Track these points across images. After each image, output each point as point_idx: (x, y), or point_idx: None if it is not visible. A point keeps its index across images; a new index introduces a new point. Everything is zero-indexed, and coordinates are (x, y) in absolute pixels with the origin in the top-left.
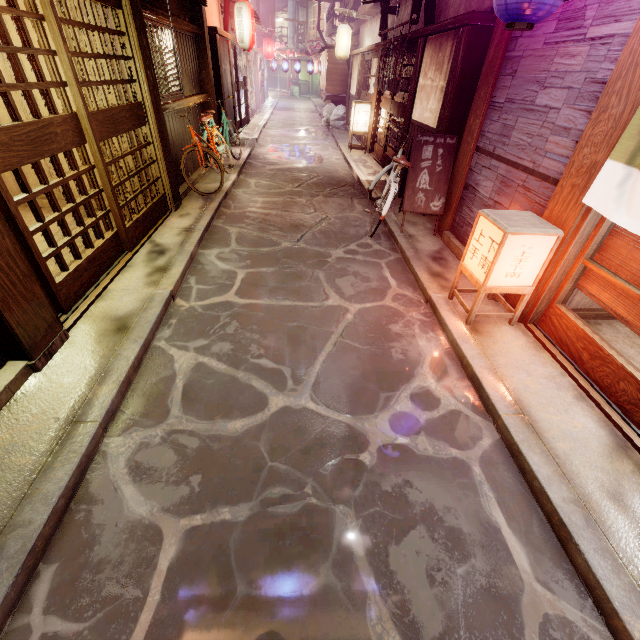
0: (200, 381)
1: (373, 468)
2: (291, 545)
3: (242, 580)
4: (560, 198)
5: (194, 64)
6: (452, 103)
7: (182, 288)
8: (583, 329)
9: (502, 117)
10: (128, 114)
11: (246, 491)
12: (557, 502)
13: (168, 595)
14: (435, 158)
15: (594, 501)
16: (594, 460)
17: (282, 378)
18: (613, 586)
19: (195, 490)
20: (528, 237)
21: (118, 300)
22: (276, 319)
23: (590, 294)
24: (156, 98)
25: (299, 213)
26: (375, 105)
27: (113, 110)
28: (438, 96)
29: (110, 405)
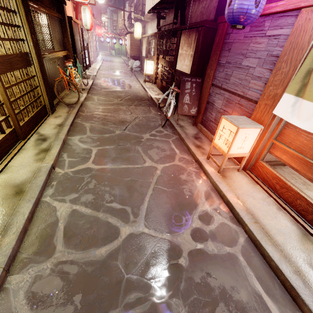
0: (75, 223)
1: (187, 268)
2: None
3: None
4: (259, 110)
5: (60, 34)
6: (197, 62)
7: (59, 161)
8: (275, 173)
9: (225, 70)
10: (20, 59)
11: (113, 300)
12: (287, 274)
13: None
14: (192, 88)
15: (303, 270)
16: (296, 244)
17: (126, 214)
18: None
19: (78, 307)
20: (248, 129)
21: (16, 172)
22: (118, 177)
23: (276, 156)
24: (38, 51)
25: (123, 114)
26: (156, 61)
27: (10, 56)
28: (190, 59)
29: (11, 251)
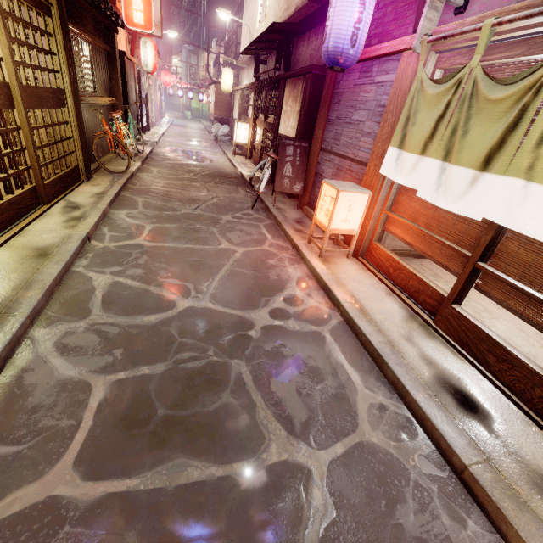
0: (117, 292)
1: (258, 338)
2: (199, 384)
3: (161, 406)
4: (369, 173)
5: (106, 74)
6: (304, 121)
7: (96, 234)
8: (389, 253)
9: (334, 128)
10: (51, 95)
11: (161, 356)
12: (375, 343)
13: (99, 421)
14: (295, 155)
15: (396, 342)
16: (397, 323)
17: (187, 290)
18: (406, 379)
19: (118, 358)
20: (352, 194)
21: (37, 236)
22: (180, 255)
23: (391, 232)
24: (75, 89)
25: (195, 192)
26: (252, 125)
27: (39, 88)
28: (295, 117)
29: (37, 304)
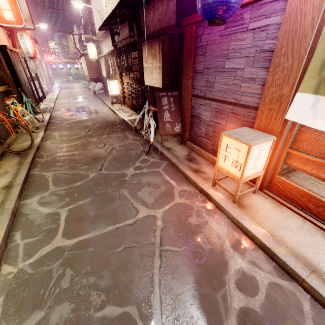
0: None
1: None
2: None
3: None
4: (263, 117)
5: None
6: (169, 74)
7: (7, 250)
8: (303, 189)
9: (204, 77)
10: None
11: None
12: None
13: None
14: (170, 103)
15: None
16: None
17: (132, 324)
18: None
19: None
20: (260, 144)
21: None
22: (105, 250)
23: (297, 167)
24: None
25: (95, 149)
26: (120, 80)
27: None
28: (158, 71)
29: None
